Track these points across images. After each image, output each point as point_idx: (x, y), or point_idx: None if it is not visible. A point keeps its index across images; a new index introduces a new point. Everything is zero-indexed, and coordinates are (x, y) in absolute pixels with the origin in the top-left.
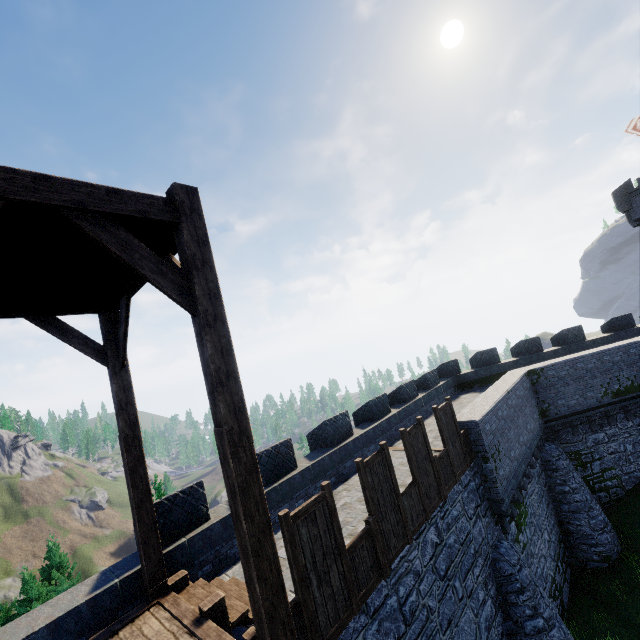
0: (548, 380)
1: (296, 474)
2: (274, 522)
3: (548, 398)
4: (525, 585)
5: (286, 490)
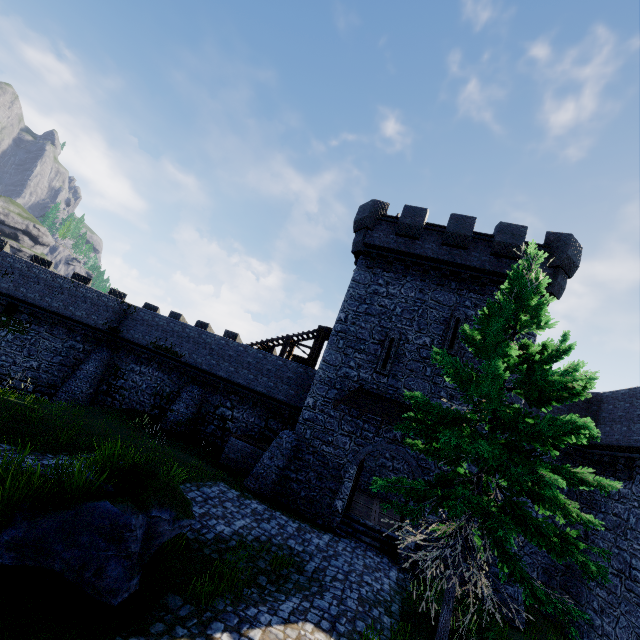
0: (134, 315)
1: None
2: None
3: (126, 324)
4: None
5: None
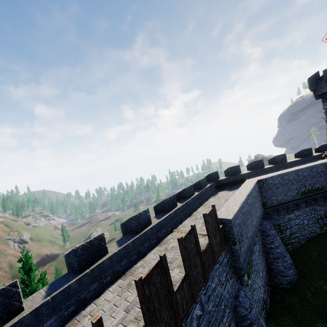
0: (268, 185)
1: (105, 260)
2: (84, 299)
3: (267, 196)
4: (253, 321)
5: (96, 273)
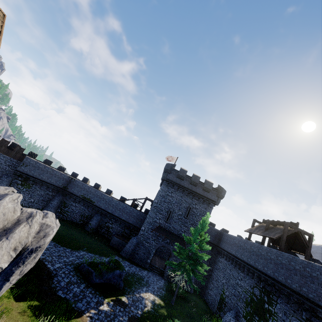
0: (74, 182)
1: None
2: None
3: (70, 186)
4: (2, 179)
5: None
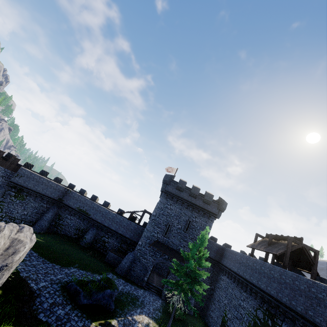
0: (70, 194)
1: None
2: None
3: (66, 197)
4: None
5: None
